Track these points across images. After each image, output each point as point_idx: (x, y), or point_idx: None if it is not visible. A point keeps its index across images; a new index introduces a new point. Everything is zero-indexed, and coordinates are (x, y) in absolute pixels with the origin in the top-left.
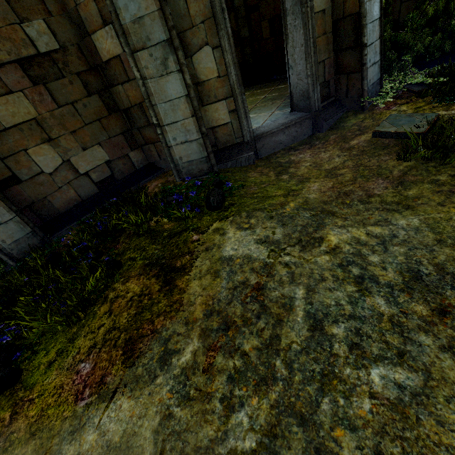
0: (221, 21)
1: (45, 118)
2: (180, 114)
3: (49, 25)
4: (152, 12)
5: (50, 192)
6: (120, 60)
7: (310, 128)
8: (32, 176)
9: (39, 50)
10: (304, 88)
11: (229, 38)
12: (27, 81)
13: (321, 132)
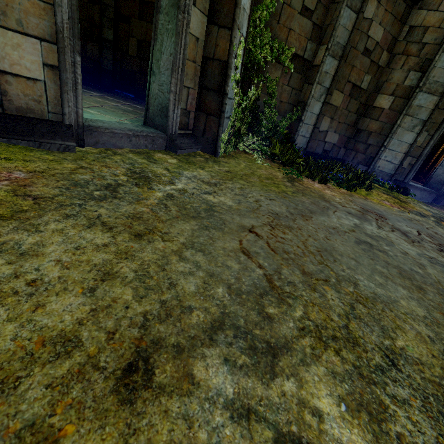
0: (441, 128)
1: (339, 109)
2: (399, 149)
3: (370, 80)
4: (428, 108)
5: (312, 138)
6: (382, 110)
7: (432, 199)
8: (315, 127)
9: (361, 86)
10: (443, 179)
11: (438, 136)
12: (348, 92)
13: (437, 204)
